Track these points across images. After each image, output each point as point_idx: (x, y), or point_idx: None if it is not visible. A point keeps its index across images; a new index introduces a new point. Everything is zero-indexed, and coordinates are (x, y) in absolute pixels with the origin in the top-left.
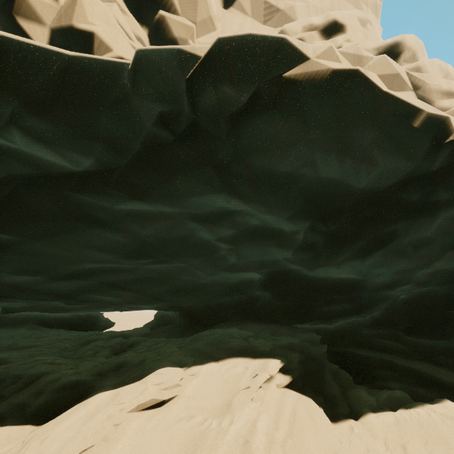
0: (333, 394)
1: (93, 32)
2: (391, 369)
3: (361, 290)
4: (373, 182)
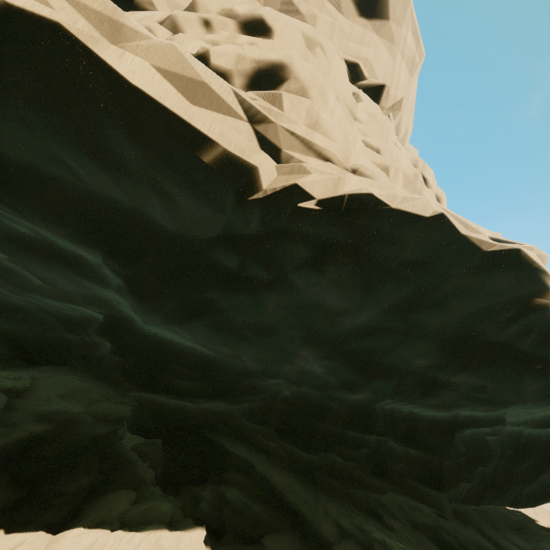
0: (56, 491)
1: None
2: (247, 475)
3: (216, 370)
4: (187, 227)
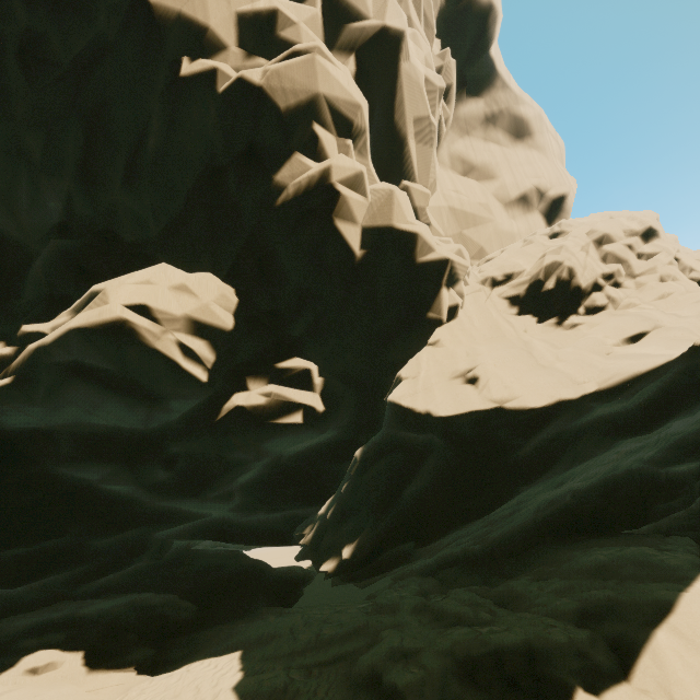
0: None
1: (416, 233)
2: None
3: (698, 479)
4: None
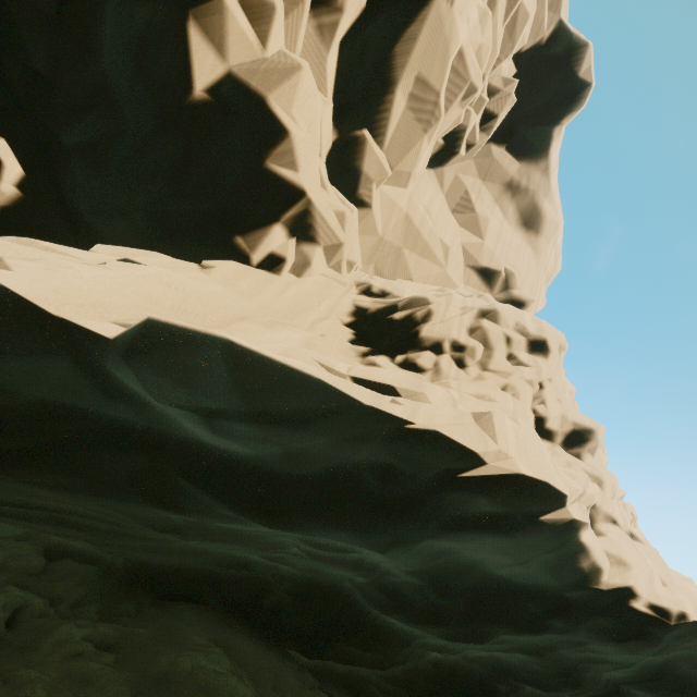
0: None
1: (288, 131)
2: None
3: (407, 646)
4: (509, 574)
